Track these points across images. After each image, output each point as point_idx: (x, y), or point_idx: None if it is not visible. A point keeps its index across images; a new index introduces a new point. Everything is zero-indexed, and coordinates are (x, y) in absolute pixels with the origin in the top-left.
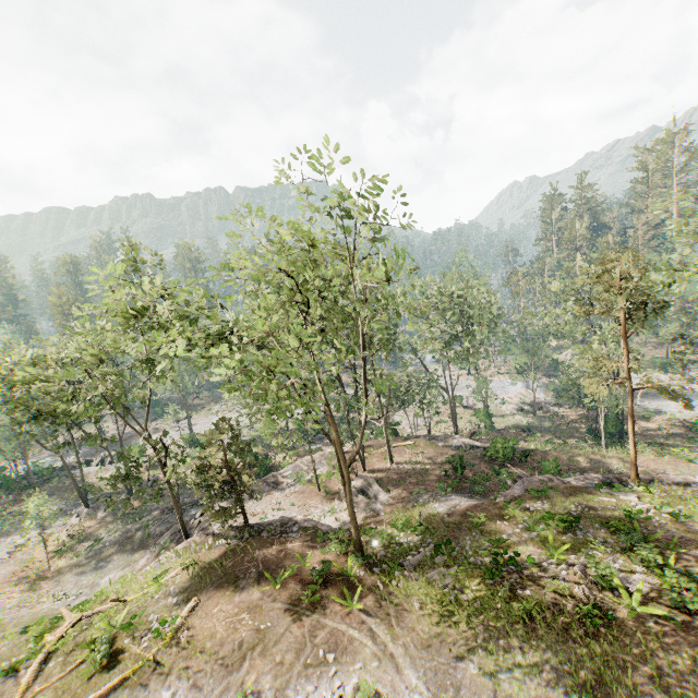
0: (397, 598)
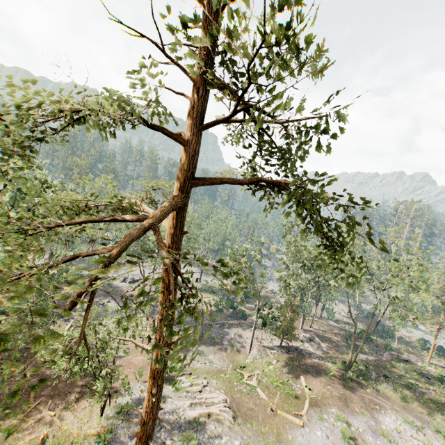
0: (379, 390)
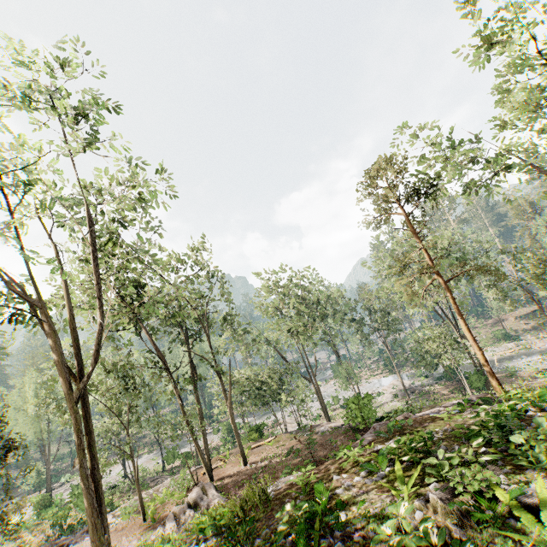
0: None
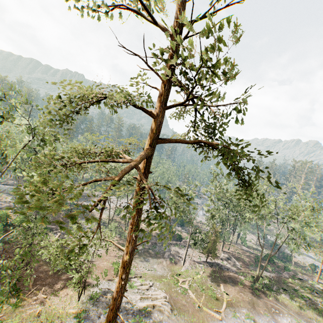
0: (279, 299)
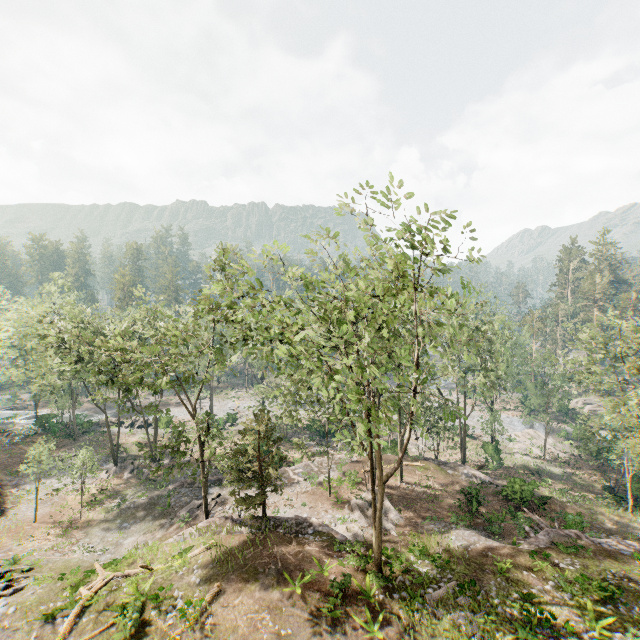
0: (420, 634)
